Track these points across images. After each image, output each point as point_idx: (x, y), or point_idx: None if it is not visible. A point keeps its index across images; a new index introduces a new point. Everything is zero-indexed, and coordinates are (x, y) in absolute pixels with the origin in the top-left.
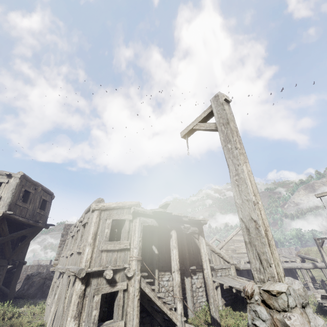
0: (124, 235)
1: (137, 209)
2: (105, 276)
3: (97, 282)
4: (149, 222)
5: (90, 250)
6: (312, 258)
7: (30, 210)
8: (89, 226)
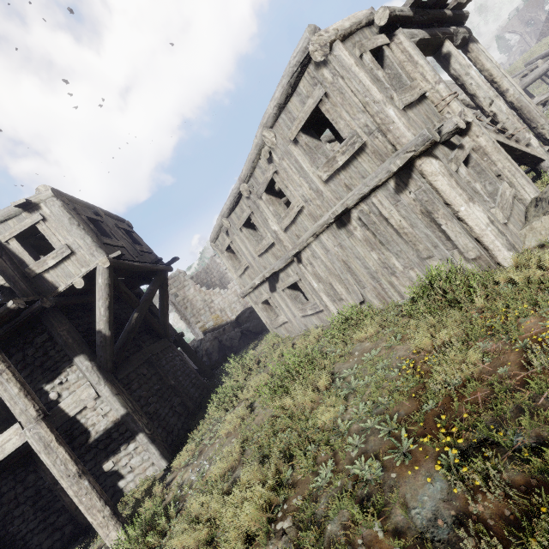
0: (403, 74)
1: (391, 7)
2: (458, 127)
3: (442, 154)
4: (417, 34)
5: (394, 111)
6: None
7: (128, 249)
8: (350, 78)
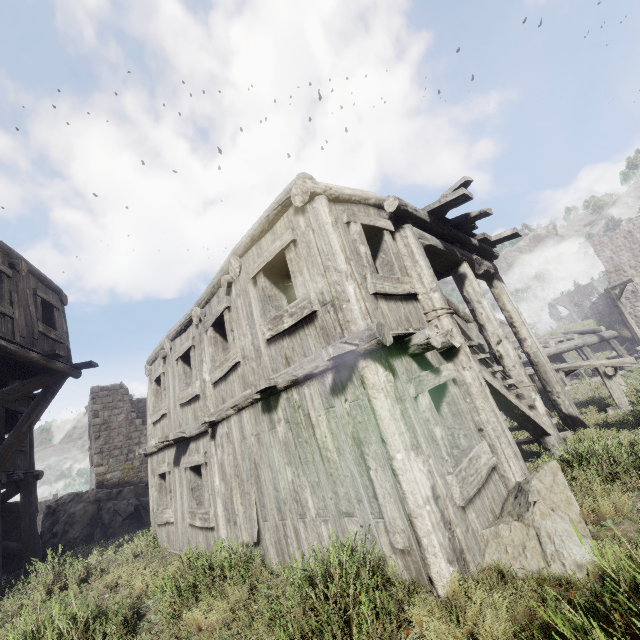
0: (396, 265)
1: (403, 201)
2: (429, 343)
3: (404, 368)
4: (429, 239)
5: (356, 289)
6: (591, 330)
7: (19, 323)
8: (320, 235)
